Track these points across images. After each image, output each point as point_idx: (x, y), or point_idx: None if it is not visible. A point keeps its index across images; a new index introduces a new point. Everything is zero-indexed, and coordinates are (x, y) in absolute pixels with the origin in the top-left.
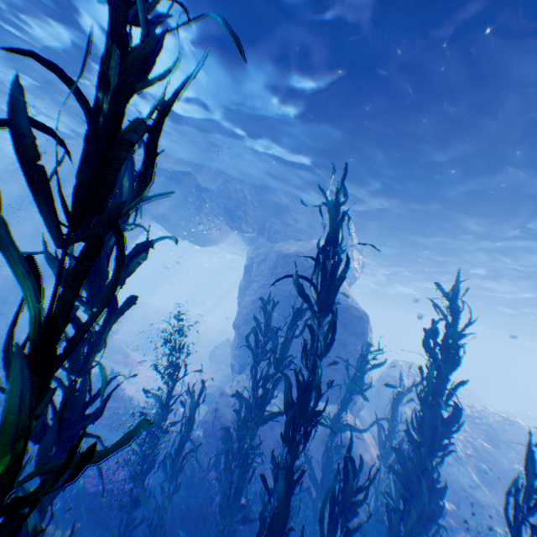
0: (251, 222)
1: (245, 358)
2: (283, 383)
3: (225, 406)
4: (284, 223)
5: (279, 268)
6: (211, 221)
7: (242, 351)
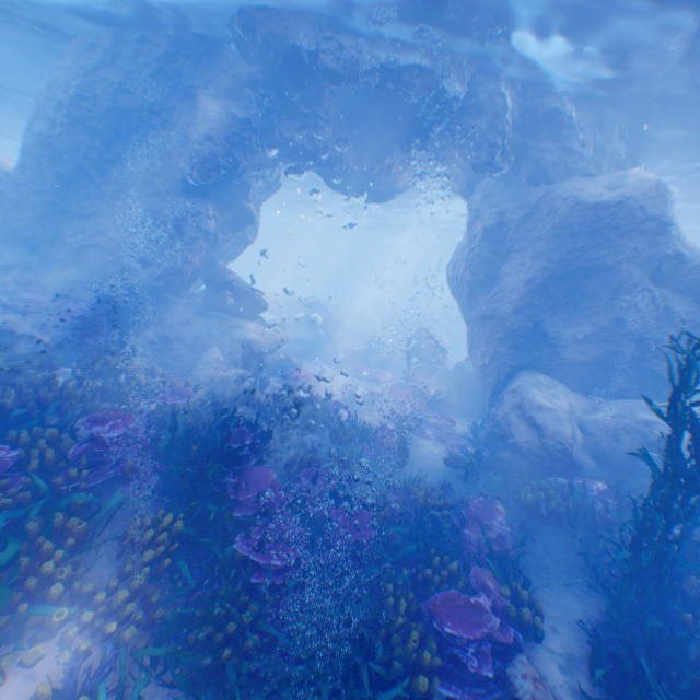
0: (507, 154)
1: (517, 358)
2: (575, 382)
3: (556, 423)
4: (561, 148)
5: (574, 227)
6: (406, 157)
7: (510, 350)
